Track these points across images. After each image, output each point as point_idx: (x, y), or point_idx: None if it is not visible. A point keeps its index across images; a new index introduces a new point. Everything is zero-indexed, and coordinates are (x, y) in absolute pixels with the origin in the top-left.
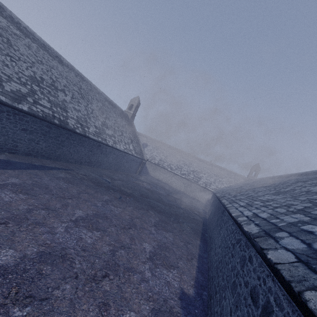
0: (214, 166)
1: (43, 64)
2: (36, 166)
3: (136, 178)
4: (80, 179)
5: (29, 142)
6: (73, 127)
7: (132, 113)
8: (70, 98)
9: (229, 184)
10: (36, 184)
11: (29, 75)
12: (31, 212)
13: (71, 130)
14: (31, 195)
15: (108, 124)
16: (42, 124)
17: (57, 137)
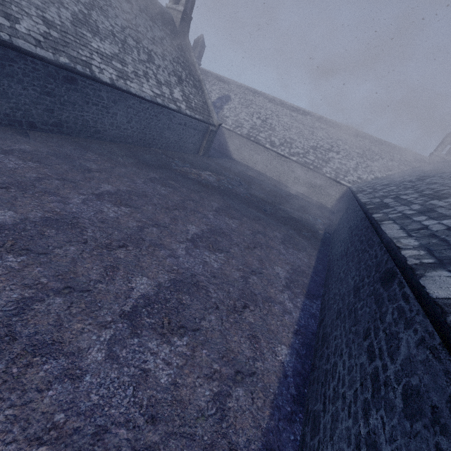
0: (359, 137)
1: None
2: None
3: (192, 161)
4: None
5: None
6: None
7: (182, 9)
8: None
9: (385, 171)
10: None
11: None
12: None
13: None
14: None
15: (101, 24)
16: None
17: None
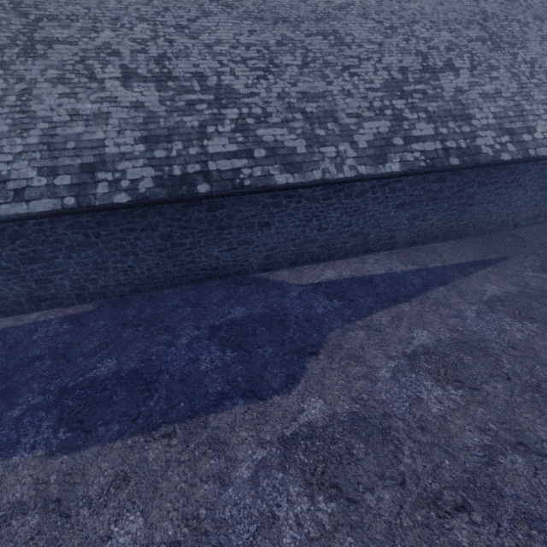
0: None
1: (396, 29)
2: (434, 272)
3: None
4: (541, 292)
5: (410, 223)
6: (492, 151)
7: None
8: (467, 75)
9: None
10: (460, 339)
11: (382, 83)
12: (495, 463)
13: (488, 163)
14: (469, 389)
15: None
16: (426, 180)
17: (458, 192)
